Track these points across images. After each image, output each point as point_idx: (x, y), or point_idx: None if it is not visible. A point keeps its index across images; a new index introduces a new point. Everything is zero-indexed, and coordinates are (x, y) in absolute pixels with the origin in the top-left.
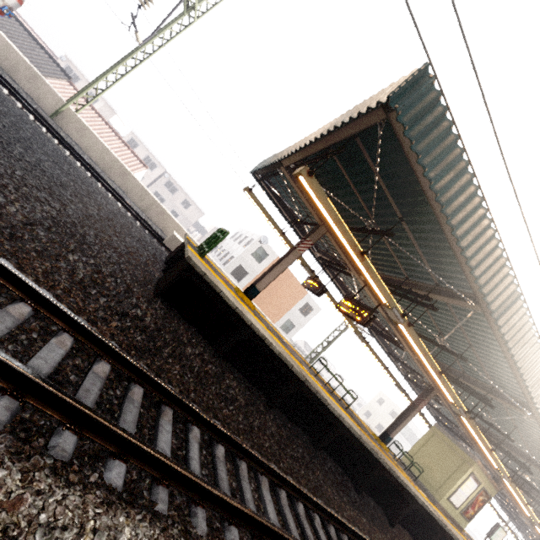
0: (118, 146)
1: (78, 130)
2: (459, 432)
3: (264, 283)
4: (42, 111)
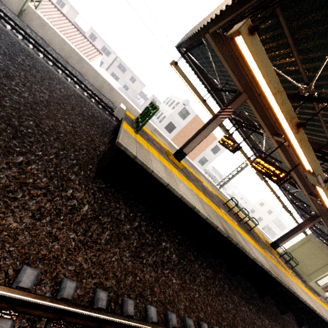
0: (80, 39)
1: (40, 25)
2: (327, 238)
3: (190, 148)
4: (10, 12)
